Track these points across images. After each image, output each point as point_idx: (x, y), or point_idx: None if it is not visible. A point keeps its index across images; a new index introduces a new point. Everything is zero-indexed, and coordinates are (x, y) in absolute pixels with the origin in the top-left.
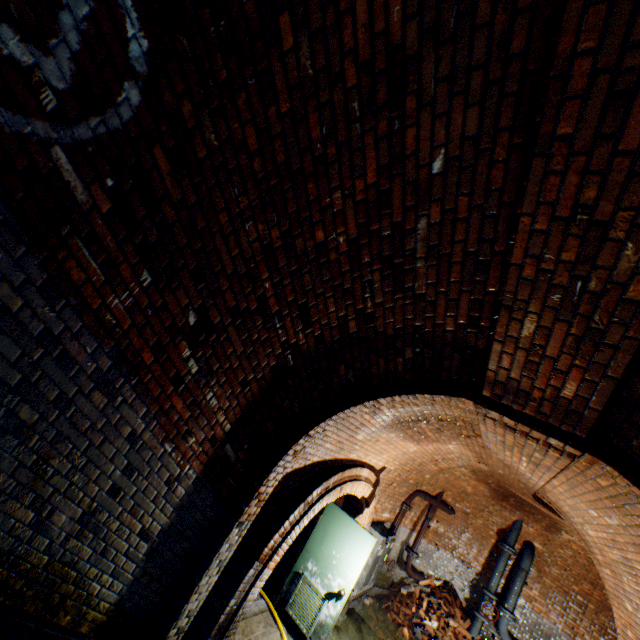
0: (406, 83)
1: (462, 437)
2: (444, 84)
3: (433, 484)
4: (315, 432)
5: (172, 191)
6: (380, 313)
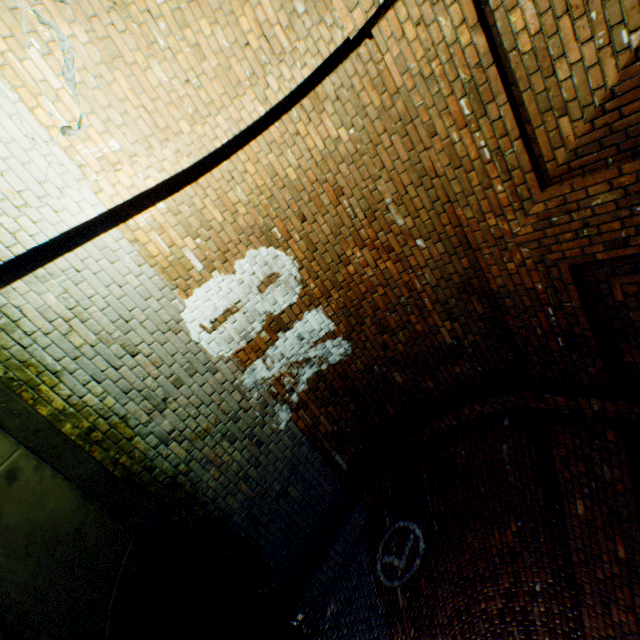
0: (517, 556)
1: None
2: (533, 561)
3: None
4: None
5: (424, 589)
6: None
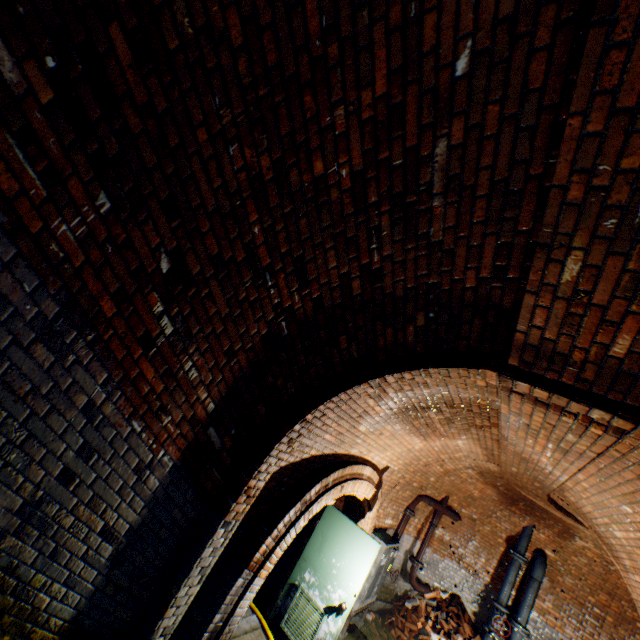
0: None
1: (474, 429)
2: None
3: (438, 488)
4: (313, 417)
5: (135, 90)
6: (388, 269)
